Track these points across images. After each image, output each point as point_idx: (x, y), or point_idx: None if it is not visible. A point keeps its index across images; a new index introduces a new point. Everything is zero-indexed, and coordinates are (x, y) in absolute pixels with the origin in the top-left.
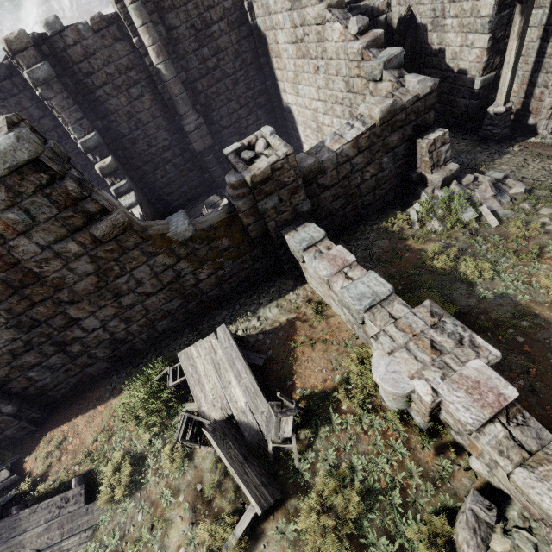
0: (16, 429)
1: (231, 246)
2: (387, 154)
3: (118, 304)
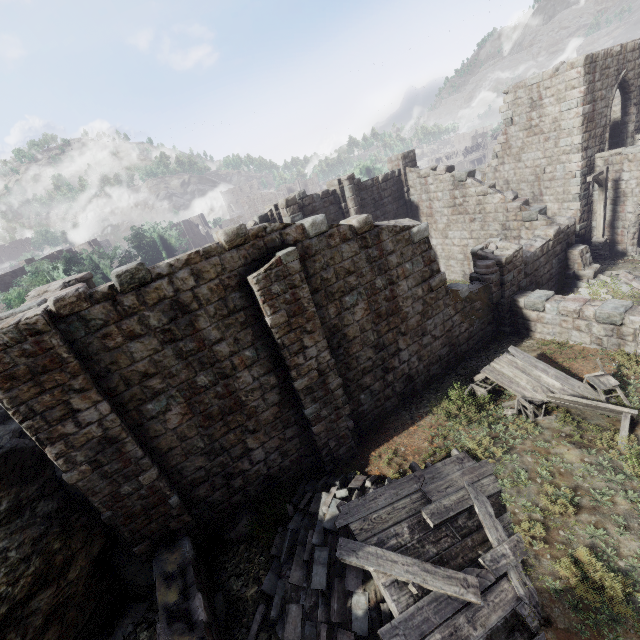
0: (347, 449)
1: (480, 308)
2: (555, 258)
3: (421, 342)
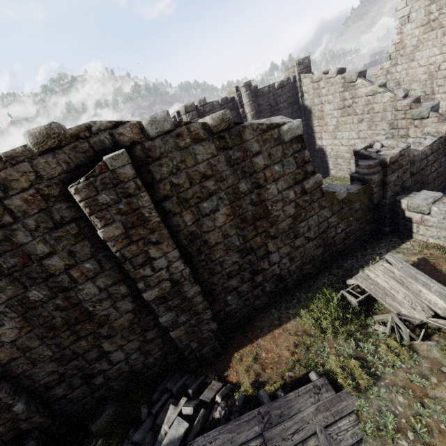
0: (210, 349)
1: (359, 209)
2: (444, 156)
3: (293, 244)
